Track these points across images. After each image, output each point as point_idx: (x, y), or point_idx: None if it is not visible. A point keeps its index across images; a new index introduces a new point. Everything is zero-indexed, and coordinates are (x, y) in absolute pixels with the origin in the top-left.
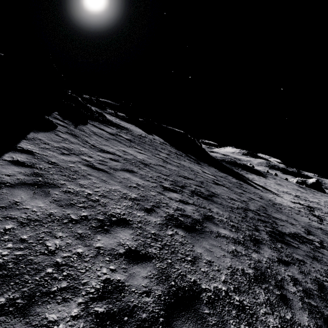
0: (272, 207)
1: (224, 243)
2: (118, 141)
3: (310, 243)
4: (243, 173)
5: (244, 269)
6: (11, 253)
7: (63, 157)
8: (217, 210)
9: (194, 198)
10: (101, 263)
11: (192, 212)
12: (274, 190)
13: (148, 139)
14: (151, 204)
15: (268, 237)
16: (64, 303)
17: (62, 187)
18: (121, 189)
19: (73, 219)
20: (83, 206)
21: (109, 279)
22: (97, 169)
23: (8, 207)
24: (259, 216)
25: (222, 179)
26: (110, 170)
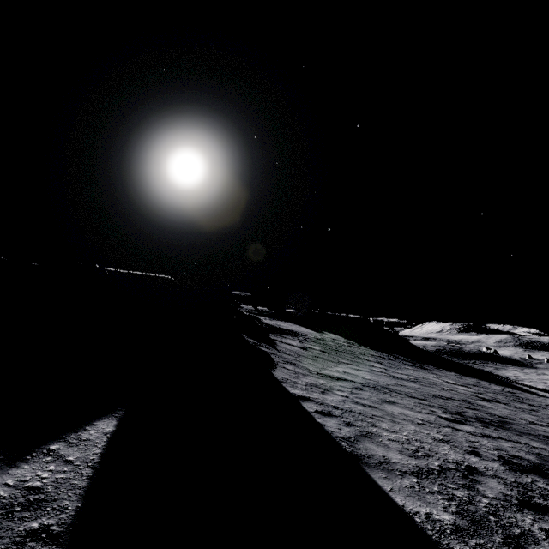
0: None
1: None
2: (322, 358)
3: None
4: (491, 369)
5: None
6: (450, 503)
7: (329, 397)
8: (536, 444)
9: (491, 429)
10: (516, 513)
11: (516, 451)
12: None
13: (331, 343)
14: (465, 444)
15: None
16: (539, 545)
17: (382, 435)
18: (418, 429)
19: (437, 470)
20: (423, 454)
21: (542, 528)
22: (368, 407)
23: (386, 461)
24: None
25: (481, 390)
26: (377, 405)
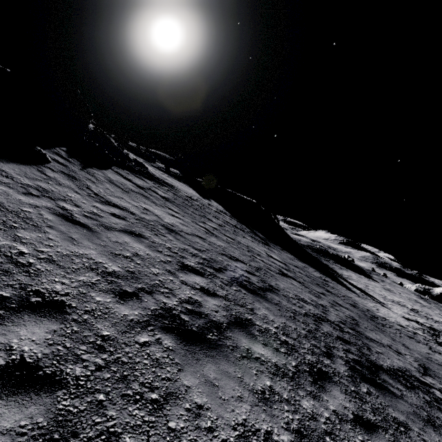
0: (369, 322)
1: (251, 372)
2: (145, 197)
3: (426, 390)
4: (335, 267)
5: (273, 433)
6: None
7: (22, 197)
8: (265, 312)
9: (232, 288)
10: None
11: (215, 310)
12: (379, 297)
13: (199, 203)
14: (139, 286)
15: (347, 370)
16: None
17: None
18: (95, 255)
19: None
20: None
21: None
22: (72, 223)
23: None
24: (341, 332)
25: (297, 270)
26: (99, 228)
